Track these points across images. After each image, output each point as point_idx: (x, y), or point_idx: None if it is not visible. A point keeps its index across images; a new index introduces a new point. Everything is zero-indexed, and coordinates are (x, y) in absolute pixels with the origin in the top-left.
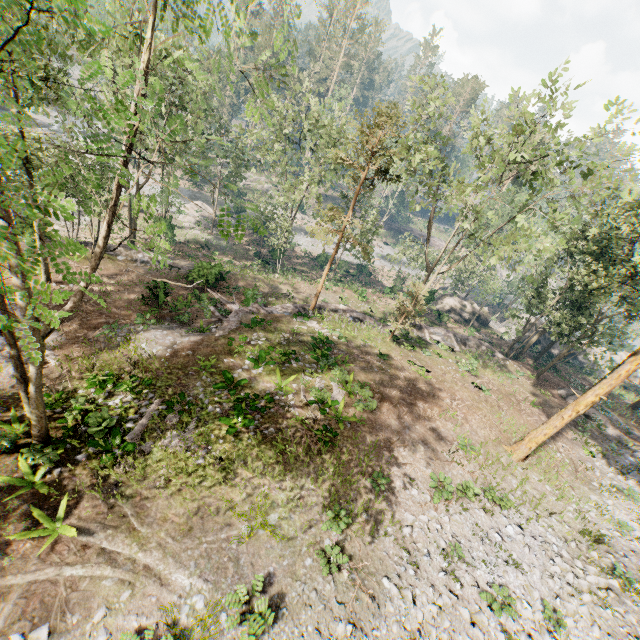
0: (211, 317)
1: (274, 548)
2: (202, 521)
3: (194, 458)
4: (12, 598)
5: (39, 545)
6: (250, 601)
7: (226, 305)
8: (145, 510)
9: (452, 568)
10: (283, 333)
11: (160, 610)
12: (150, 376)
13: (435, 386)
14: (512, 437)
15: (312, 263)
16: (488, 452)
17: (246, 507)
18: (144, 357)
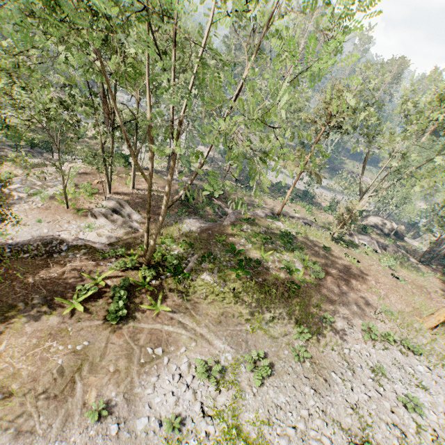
0: (216, 215)
1: (266, 340)
2: (226, 319)
3: (219, 287)
4: (144, 333)
5: (151, 313)
6: (255, 363)
7: (224, 209)
8: (197, 308)
9: (377, 379)
10: (261, 227)
11: (210, 355)
12: (192, 241)
13: (363, 272)
14: (423, 313)
15: (272, 188)
16: (404, 318)
17: (249, 317)
18: (186, 232)
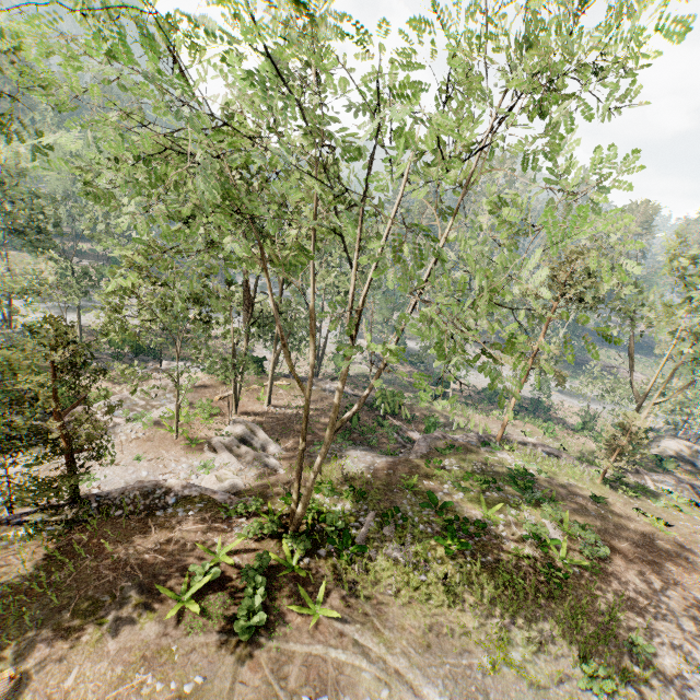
0: (395, 443)
1: (524, 692)
2: (438, 640)
3: (418, 572)
4: (296, 662)
5: (306, 622)
6: None
7: (407, 432)
8: (383, 614)
9: None
10: (474, 461)
11: None
12: (363, 488)
13: (683, 546)
14: None
15: (478, 396)
16: None
17: (481, 636)
18: (352, 472)
